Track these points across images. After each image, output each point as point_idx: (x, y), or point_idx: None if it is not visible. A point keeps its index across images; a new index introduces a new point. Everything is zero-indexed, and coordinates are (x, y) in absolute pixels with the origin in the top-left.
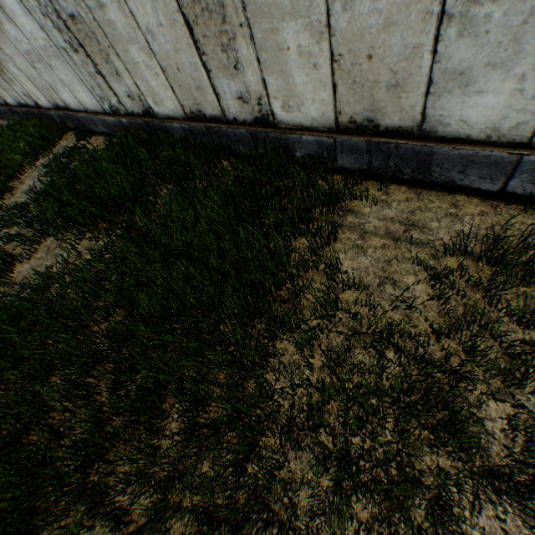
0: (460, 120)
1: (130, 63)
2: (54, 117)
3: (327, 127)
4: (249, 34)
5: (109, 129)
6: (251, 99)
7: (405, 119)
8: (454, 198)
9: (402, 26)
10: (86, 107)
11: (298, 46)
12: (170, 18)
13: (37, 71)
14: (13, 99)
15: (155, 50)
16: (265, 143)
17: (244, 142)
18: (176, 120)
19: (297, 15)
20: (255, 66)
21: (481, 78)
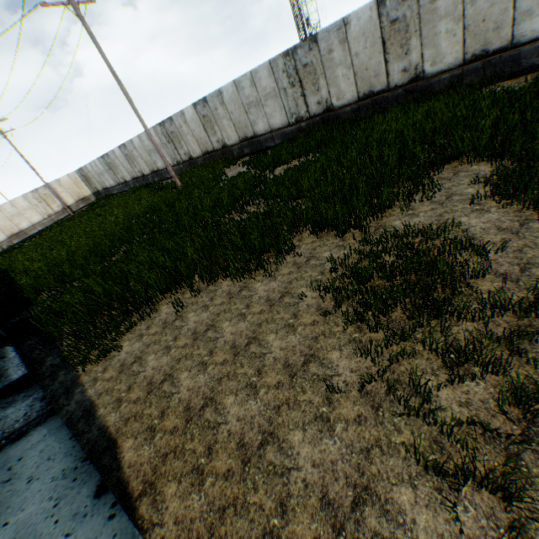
0: (530, 32)
1: (332, 79)
2: (234, 151)
3: (457, 66)
4: (419, 35)
5: (283, 139)
6: (410, 69)
7: (502, 43)
8: (536, 73)
9: (497, 4)
10: (273, 128)
11: (445, 30)
12: (373, 43)
13: (246, 115)
14: (200, 151)
15: (355, 64)
16: (413, 93)
17: (398, 100)
18: (349, 106)
19: (447, 17)
20: (418, 49)
21: (536, 10)
